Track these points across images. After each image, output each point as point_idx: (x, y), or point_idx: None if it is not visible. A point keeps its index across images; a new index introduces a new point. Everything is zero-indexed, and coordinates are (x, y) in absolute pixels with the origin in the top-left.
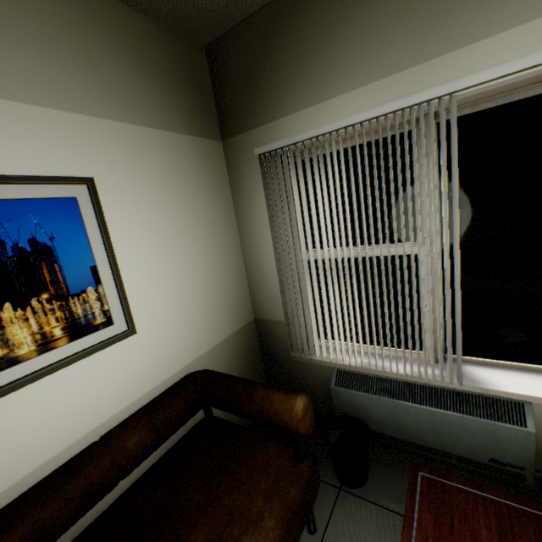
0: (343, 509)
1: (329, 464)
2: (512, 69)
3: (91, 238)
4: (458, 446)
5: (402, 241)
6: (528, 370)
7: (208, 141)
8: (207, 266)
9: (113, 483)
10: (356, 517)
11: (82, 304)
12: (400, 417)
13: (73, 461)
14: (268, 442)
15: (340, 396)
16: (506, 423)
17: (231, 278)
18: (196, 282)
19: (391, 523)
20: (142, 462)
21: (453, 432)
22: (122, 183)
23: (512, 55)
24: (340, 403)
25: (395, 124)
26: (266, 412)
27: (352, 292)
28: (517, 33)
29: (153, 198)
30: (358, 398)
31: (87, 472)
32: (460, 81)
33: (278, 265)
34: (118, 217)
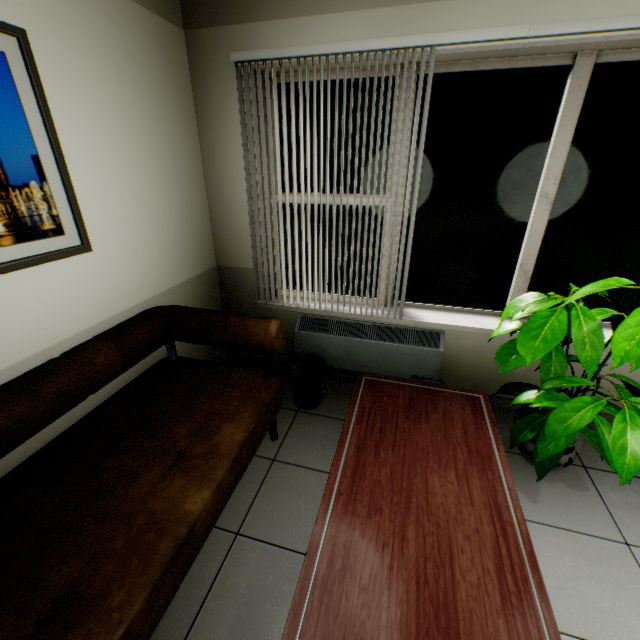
0: (300, 423)
1: (289, 397)
2: (479, 38)
3: (30, 117)
4: (392, 370)
5: (374, 189)
6: (447, 311)
7: (168, 25)
8: (168, 192)
9: (85, 394)
10: (310, 426)
11: (26, 201)
12: (352, 352)
13: (36, 371)
14: (238, 369)
15: (303, 339)
16: (427, 347)
17: (193, 213)
18: (155, 208)
19: (338, 426)
20: (104, 390)
21: (390, 359)
22: (62, 50)
23: (483, 24)
24: (302, 346)
25: (383, 65)
26: (241, 335)
27: (323, 241)
28: (489, 2)
29: (102, 85)
30: (319, 339)
31: (57, 379)
32: (441, 36)
33: (249, 204)
34: (60, 98)
